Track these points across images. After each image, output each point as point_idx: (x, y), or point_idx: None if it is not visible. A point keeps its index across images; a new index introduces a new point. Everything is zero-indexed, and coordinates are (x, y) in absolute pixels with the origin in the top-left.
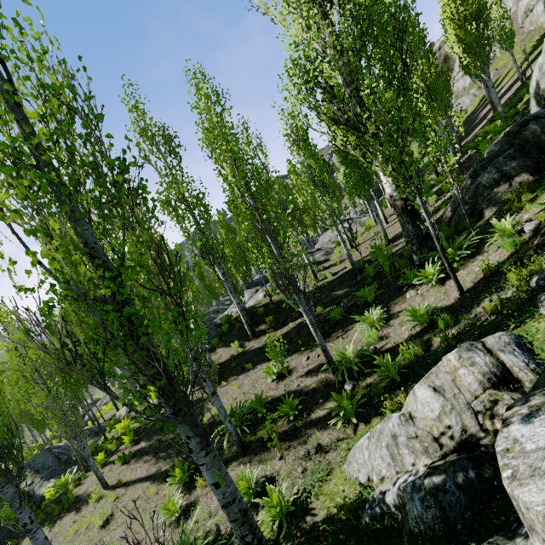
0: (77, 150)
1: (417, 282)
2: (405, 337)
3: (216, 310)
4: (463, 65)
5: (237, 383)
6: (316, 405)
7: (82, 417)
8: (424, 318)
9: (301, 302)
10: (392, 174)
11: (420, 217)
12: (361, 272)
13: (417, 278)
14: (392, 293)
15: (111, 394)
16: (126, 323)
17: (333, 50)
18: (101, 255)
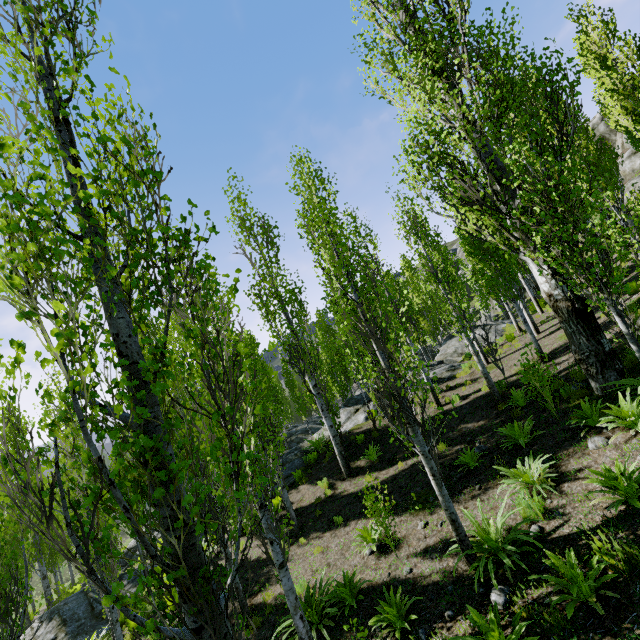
0: (119, 213)
1: (606, 424)
2: (597, 520)
3: (306, 429)
4: (633, 140)
5: (320, 545)
6: (440, 619)
7: (134, 549)
8: (632, 490)
9: (418, 439)
10: (559, 261)
11: (598, 325)
12: (504, 398)
13: (606, 419)
14: (561, 436)
15: (96, 583)
16: (138, 461)
17: (464, 120)
18: (134, 352)
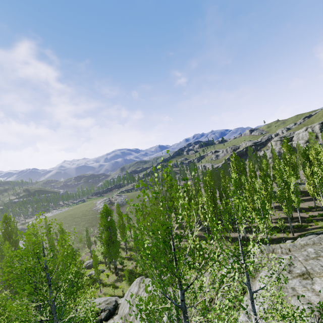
0: None
1: None
2: None
3: None
4: None
5: (301, 204)
6: None
7: None
8: None
9: None
10: None
11: None
12: None
13: None
14: None
15: None
16: None
17: None
18: None
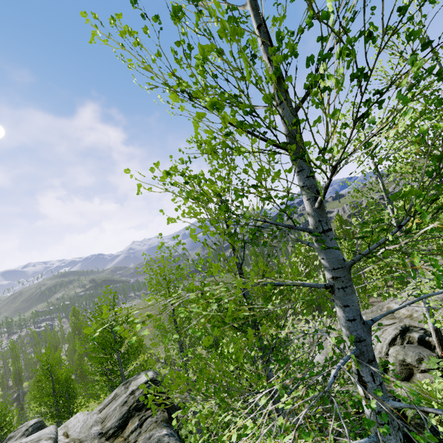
0: None
1: None
2: None
3: None
4: None
5: None
6: None
7: None
8: None
9: None
10: None
11: None
12: None
13: None
14: None
15: None
16: None
17: None
18: None
